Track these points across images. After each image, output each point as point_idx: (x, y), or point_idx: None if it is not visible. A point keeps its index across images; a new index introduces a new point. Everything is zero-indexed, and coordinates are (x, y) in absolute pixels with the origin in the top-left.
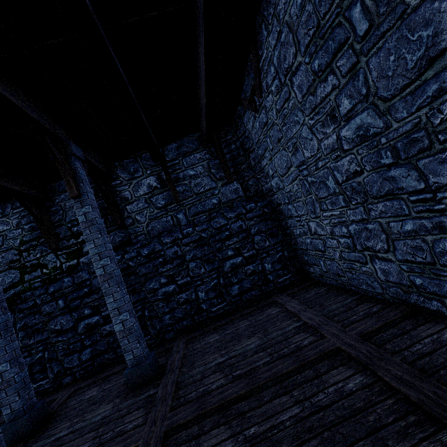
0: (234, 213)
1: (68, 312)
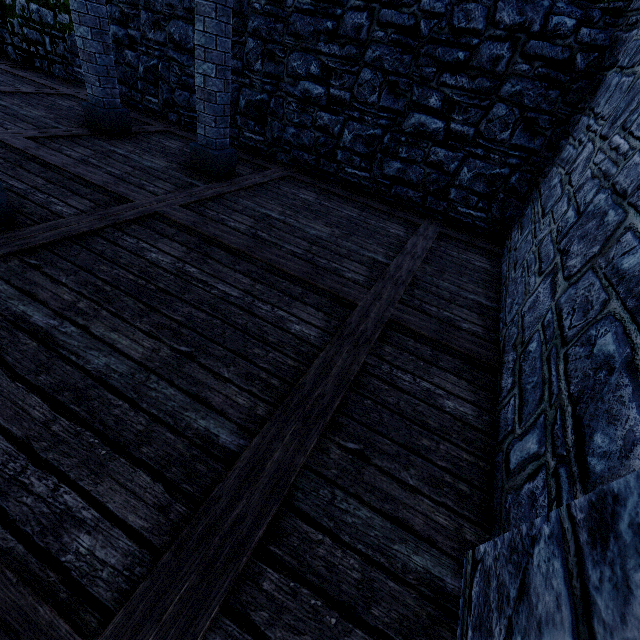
0: (515, 15)
1: (192, 23)
